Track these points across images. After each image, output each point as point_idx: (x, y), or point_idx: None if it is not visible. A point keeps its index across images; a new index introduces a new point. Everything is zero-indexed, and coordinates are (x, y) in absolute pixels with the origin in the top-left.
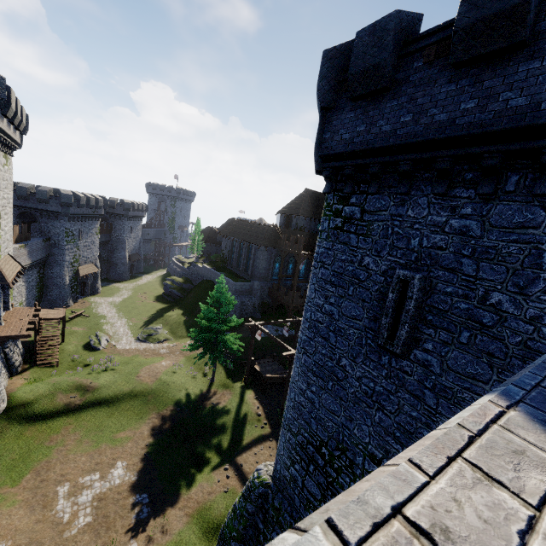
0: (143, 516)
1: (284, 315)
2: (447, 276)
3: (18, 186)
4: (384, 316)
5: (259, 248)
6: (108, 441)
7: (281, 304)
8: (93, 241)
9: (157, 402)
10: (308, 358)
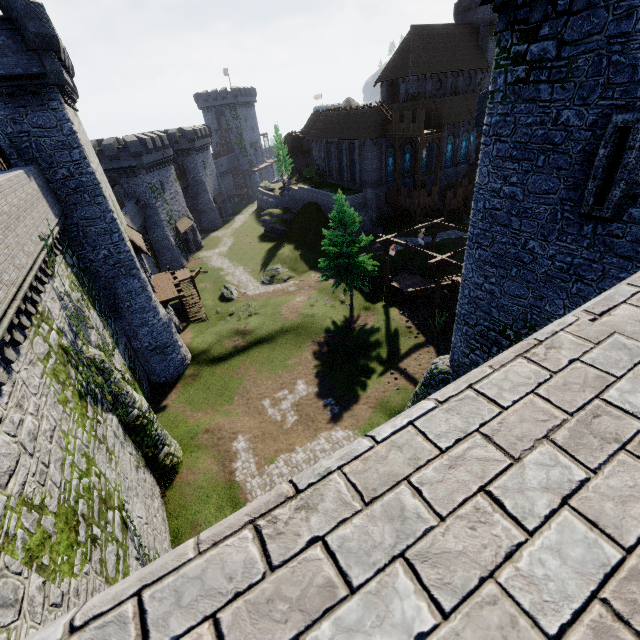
0: (336, 412)
1: (409, 222)
2: None
3: None
4: (590, 179)
5: (364, 144)
6: (282, 368)
7: (402, 211)
8: (176, 190)
9: (308, 333)
10: (483, 252)
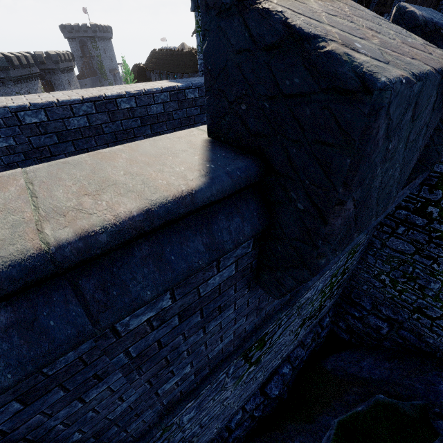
0: None
1: None
2: None
3: None
4: None
5: (183, 76)
6: None
7: None
8: None
9: None
10: None
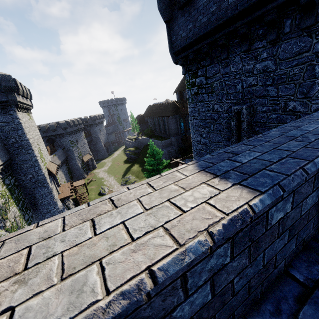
0: None
1: None
2: (261, 101)
3: (40, 127)
4: (232, 136)
5: (169, 118)
6: None
7: (190, 146)
8: (84, 142)
9: None
10: None
